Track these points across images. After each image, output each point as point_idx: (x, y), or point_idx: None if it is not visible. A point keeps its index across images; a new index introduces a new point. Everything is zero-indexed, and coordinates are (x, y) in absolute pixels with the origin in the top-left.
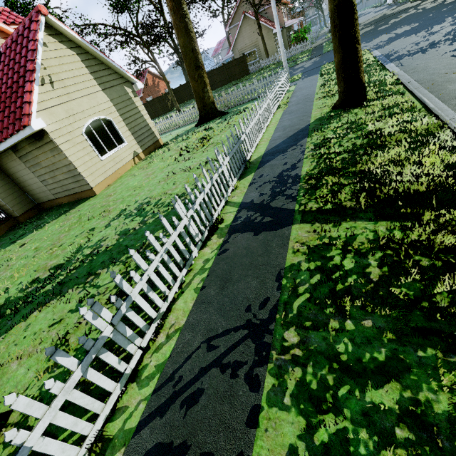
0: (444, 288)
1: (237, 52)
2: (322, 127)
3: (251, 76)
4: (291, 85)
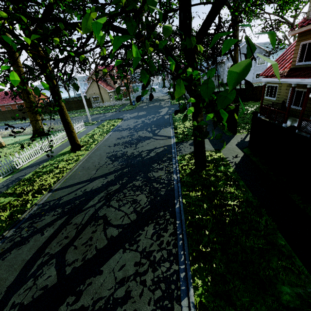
0: (2, 214)
1: (88, 95)
2: (55, 158)
3: (91, 110)
4: (86, 127)
